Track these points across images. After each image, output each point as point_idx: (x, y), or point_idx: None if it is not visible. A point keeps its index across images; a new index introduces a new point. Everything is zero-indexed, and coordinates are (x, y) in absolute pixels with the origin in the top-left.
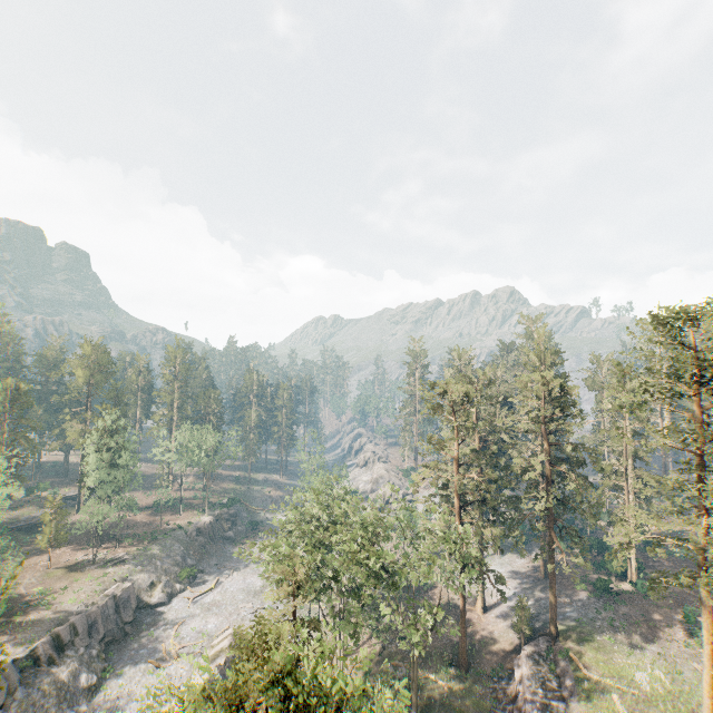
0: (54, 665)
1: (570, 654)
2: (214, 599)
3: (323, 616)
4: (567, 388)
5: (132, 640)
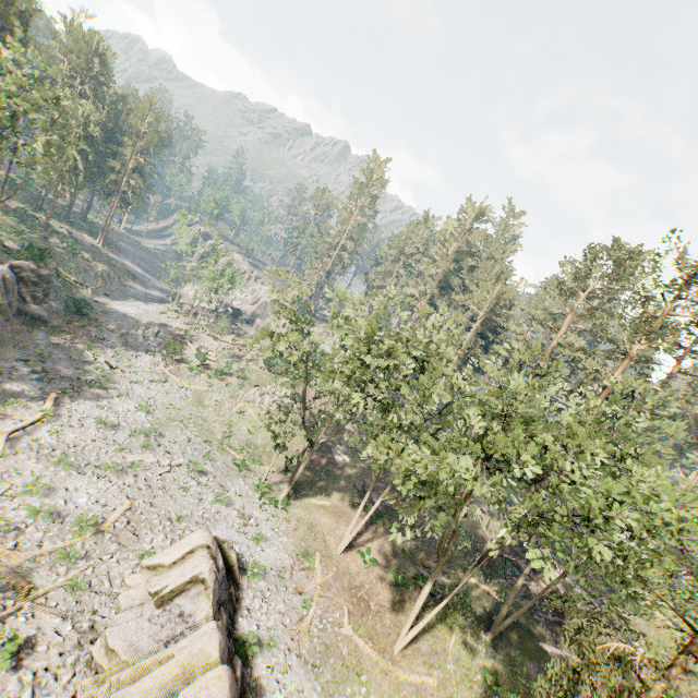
0: None
1: None
2: (62, 440)
3: (444, 540)
4: None
5: None
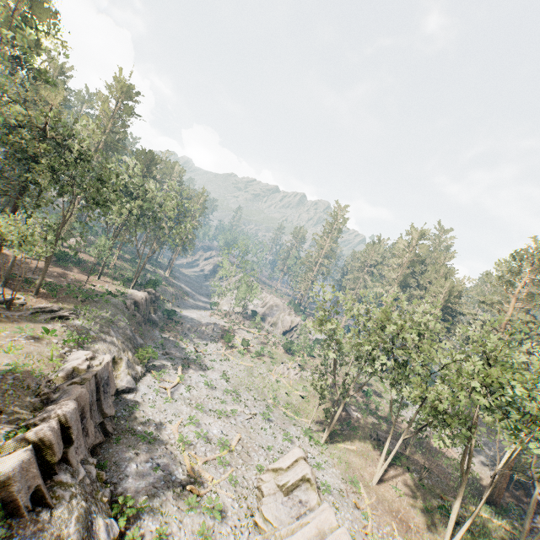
0: (39, 509)
1: None
2: (192, 394)
3: (464, 459)
4: None
5: (118, 443)
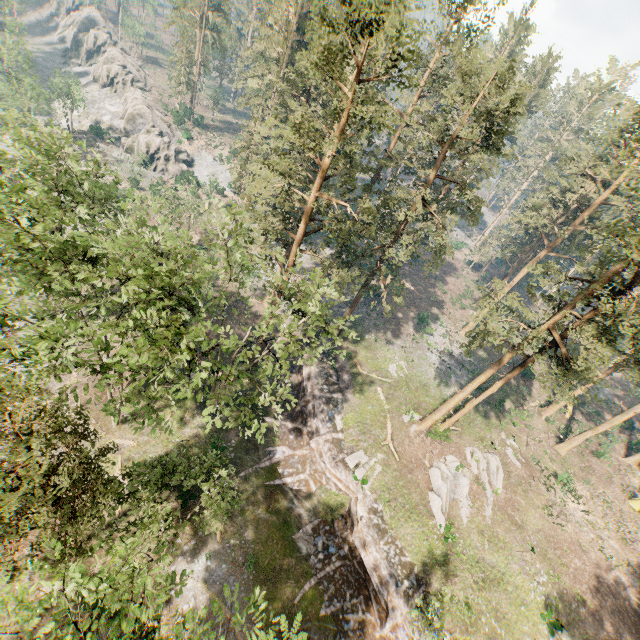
0: None
1: (355, 361)
2: None
3: None
4: (519, 104)
5: None
